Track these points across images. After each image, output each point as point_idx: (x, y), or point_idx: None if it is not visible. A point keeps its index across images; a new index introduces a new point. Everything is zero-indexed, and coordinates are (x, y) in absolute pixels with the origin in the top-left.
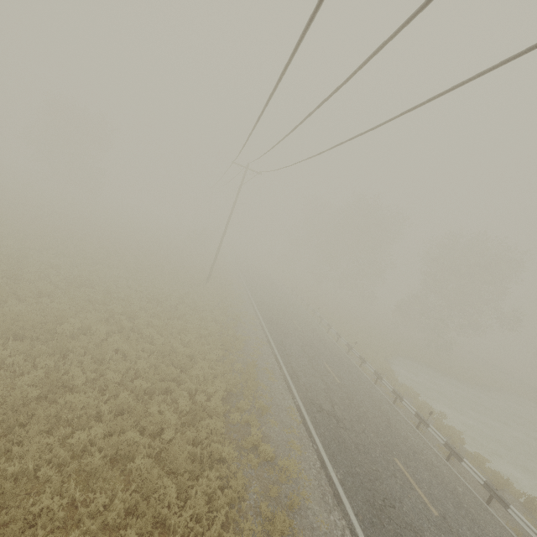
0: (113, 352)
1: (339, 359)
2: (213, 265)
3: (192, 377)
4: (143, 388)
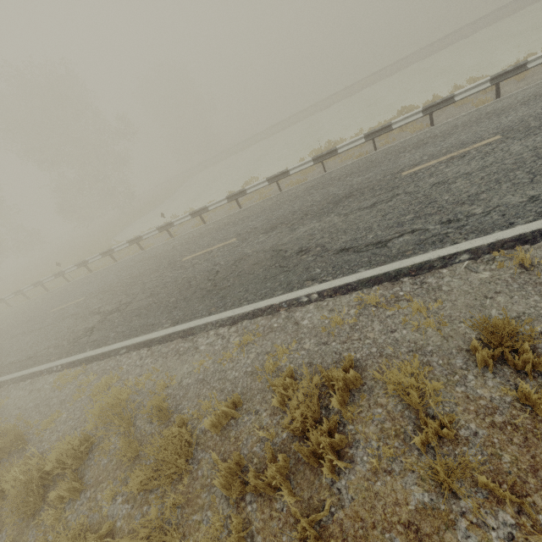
0: None
1: (65, 292)
2: None
3: None
4: None
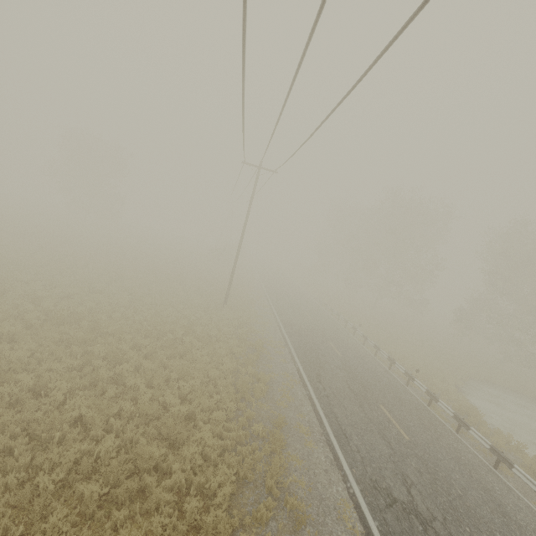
0: (67, 426)
1: (398, 396)
2: (230, 283)
3: (185, 458)
4: (94, 498)
